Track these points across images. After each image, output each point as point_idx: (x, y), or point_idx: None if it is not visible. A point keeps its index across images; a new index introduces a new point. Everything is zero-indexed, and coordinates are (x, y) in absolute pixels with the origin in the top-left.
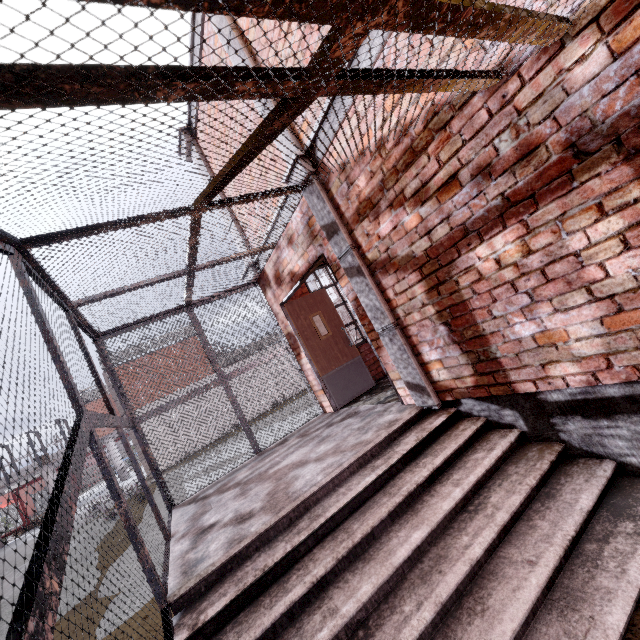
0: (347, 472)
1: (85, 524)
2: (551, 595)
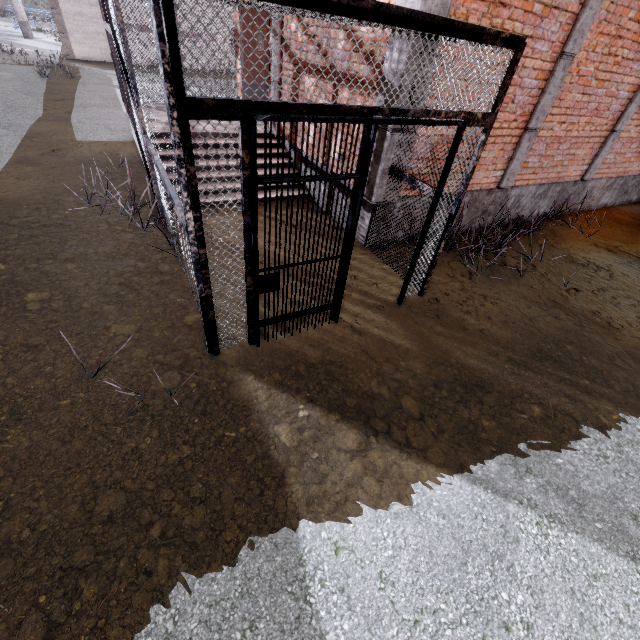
0: (223, 135)
1: (3, 63)
2: None
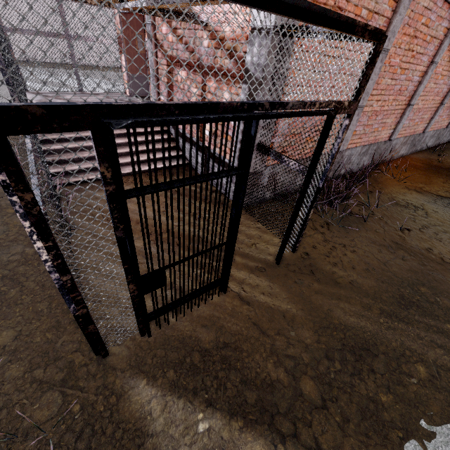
0: None
1: None
2: (142, 163)
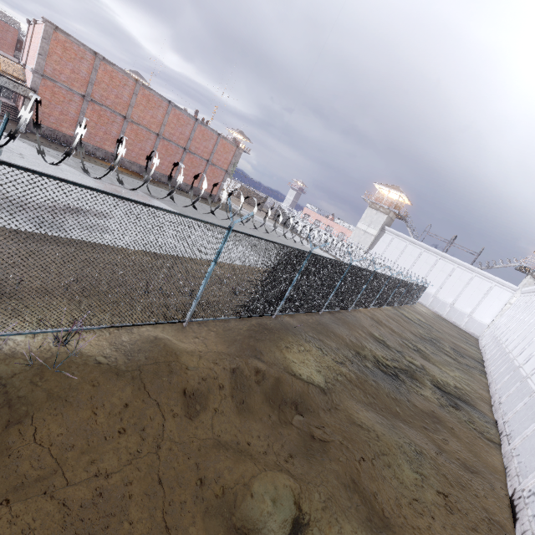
0: None
1: None
2: None
